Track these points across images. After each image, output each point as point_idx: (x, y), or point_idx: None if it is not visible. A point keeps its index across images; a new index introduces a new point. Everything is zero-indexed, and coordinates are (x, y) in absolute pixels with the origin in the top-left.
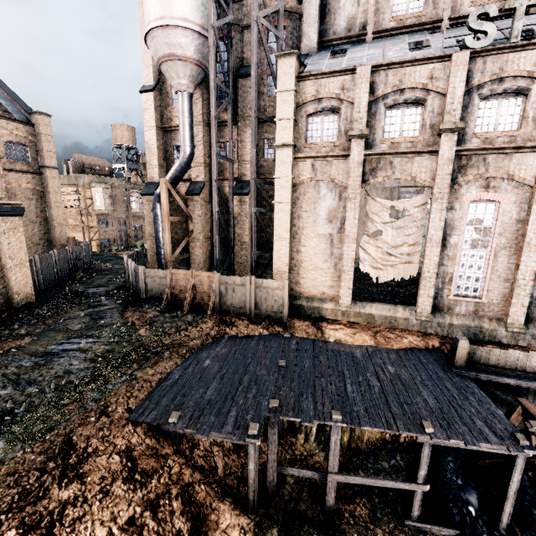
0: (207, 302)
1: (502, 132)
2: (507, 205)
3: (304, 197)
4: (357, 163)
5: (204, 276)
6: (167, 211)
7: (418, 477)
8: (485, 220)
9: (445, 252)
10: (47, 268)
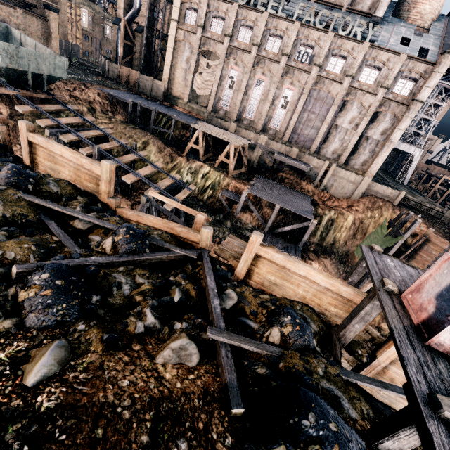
0: (133, 85)
1: (243, 43)
2: (240, 73)
3: (179, 48)
4: (198, 39)
5: (134, 73)
6: (123, 36)
7: (171, 130)
8: (234, 78)
9: (221, 88)
10: (61, 48)
